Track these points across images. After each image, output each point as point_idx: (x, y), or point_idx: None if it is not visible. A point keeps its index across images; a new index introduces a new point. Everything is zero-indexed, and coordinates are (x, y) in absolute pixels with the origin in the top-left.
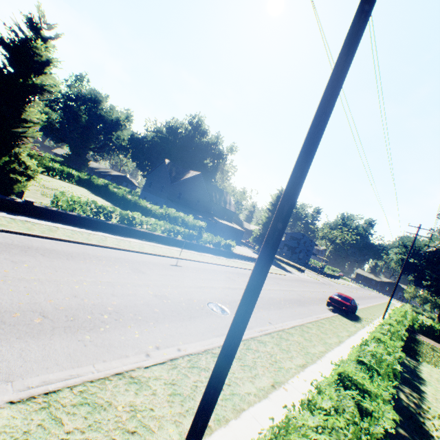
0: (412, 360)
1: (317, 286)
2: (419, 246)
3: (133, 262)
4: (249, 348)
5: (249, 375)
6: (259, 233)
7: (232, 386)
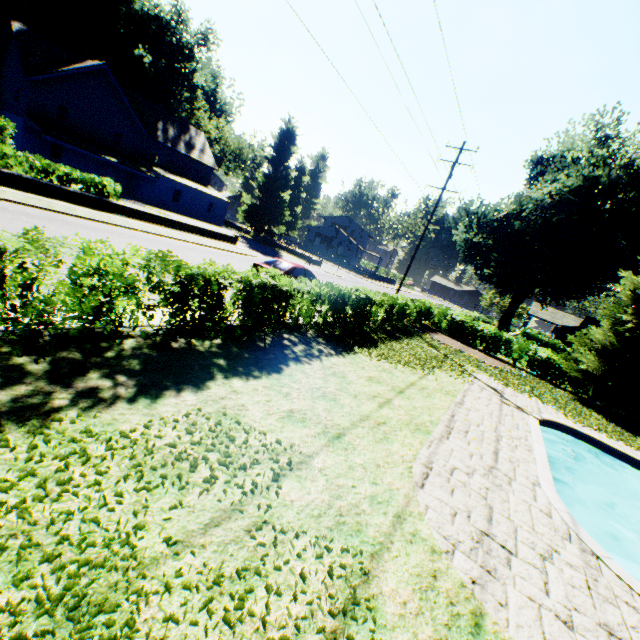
0: (327, 350)
1: None
2: (487, 213)
3: None
4: None
5: None
6: (253, 204)
7: None
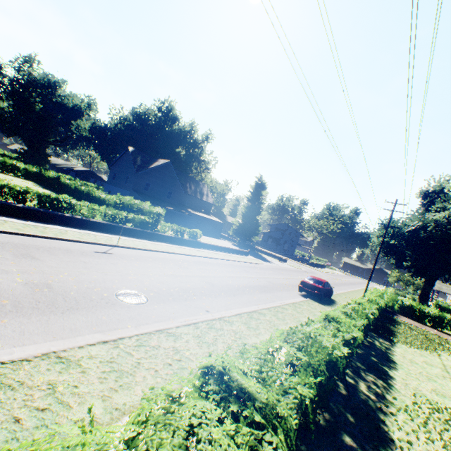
0: (385, 342)
1: (296, 274)
2: (399, 226)
3: (26, 248)
4: (144, 344)
5: (109, 386)
6: (239, 224)
7: (48, 410)
